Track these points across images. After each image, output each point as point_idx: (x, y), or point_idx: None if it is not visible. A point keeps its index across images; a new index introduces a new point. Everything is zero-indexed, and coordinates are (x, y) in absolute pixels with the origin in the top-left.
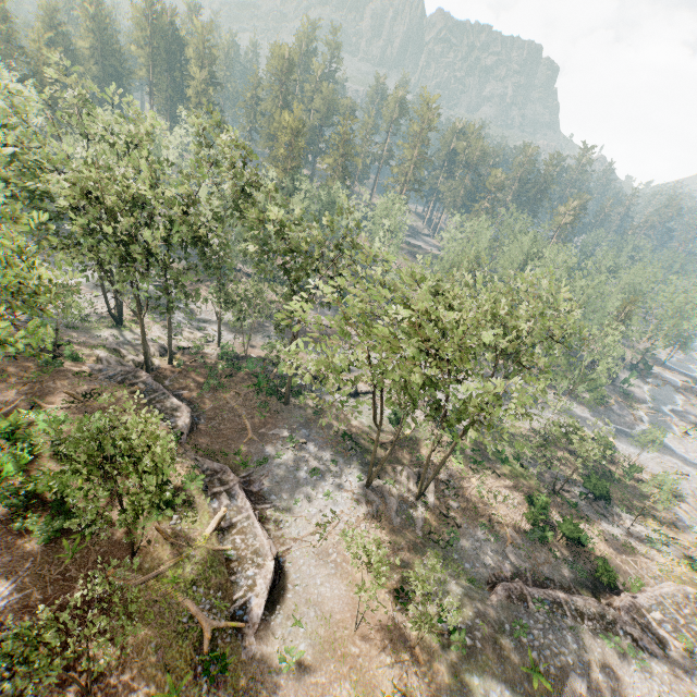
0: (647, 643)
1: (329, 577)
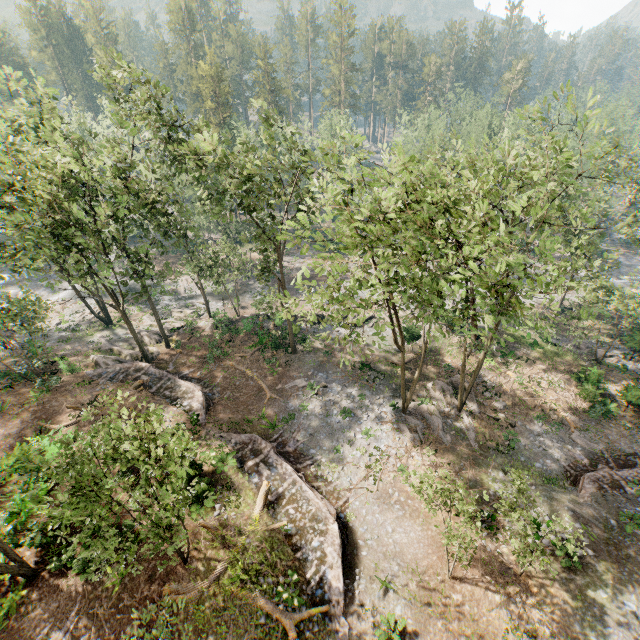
0: None
1: (399, 521)
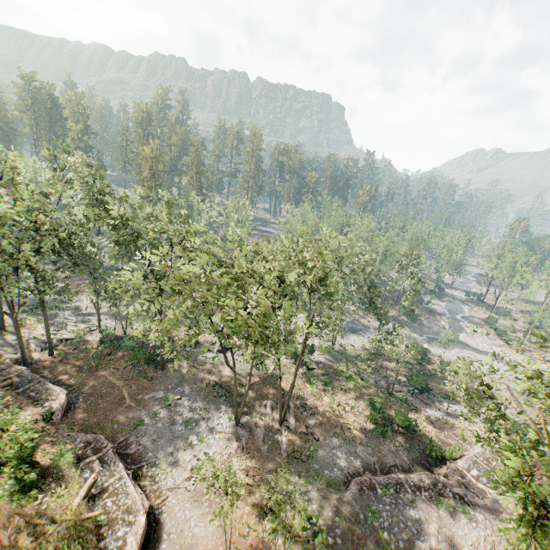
0: (471, 497)
1: (203, 516)
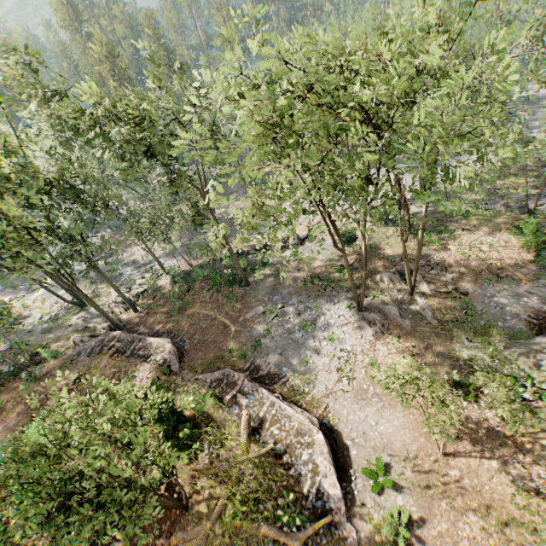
0: None
1: (380, 413)
